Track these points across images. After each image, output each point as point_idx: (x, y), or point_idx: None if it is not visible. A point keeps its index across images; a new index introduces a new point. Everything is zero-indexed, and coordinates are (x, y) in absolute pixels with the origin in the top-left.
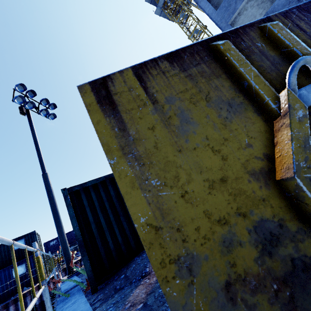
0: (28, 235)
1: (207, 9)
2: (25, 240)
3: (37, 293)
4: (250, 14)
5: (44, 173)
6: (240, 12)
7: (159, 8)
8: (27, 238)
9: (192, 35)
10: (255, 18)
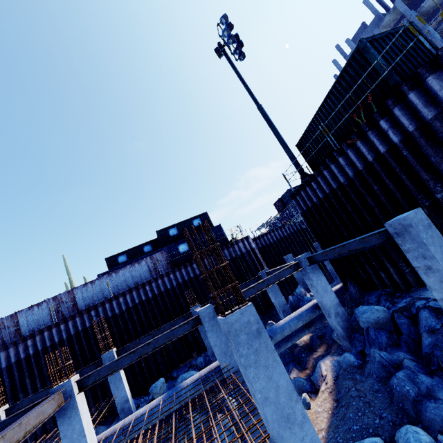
0: (202, 215)
1: None
2: (200, 219)
3: (236, 247)
4: None
5: (260, 105)
6: None
7: None
8: (202, 218)
9: None
10: None
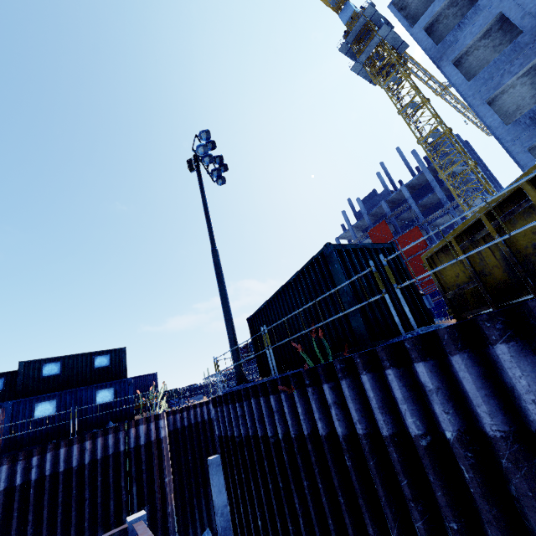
0: (116, 351)
1: (454, 78)
2: (110, 357)
3: (133, 431)
4: (517, 94)
5: (215, 249)
6: (504, 90)
7: (359, 63)
8: (113, 355)
9: (405, 110)
10: (522, 101)
